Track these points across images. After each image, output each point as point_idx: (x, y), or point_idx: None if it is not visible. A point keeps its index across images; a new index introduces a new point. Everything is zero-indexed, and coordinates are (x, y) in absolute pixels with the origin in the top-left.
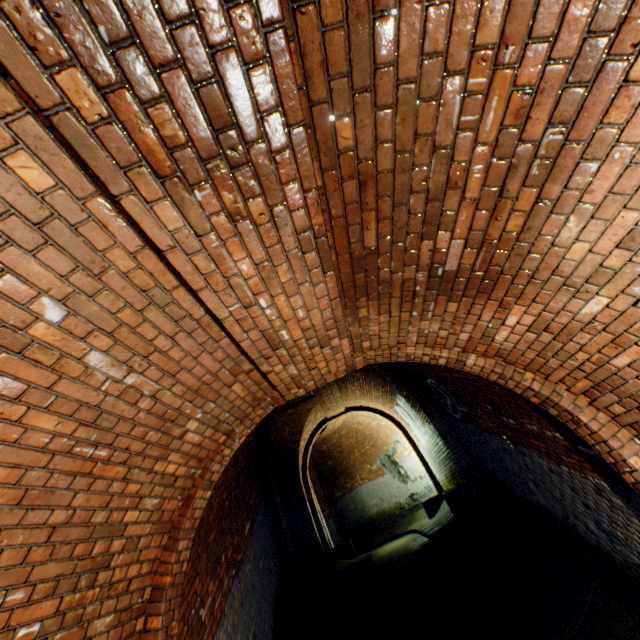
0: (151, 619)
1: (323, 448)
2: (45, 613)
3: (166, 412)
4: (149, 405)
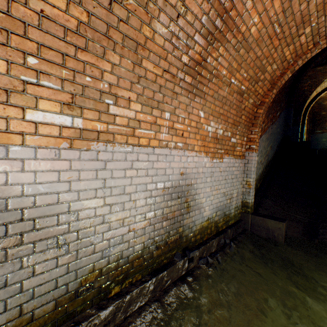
0: (258, 110)
1: (323, 103)
2: (245, 86)
3: (304, 16)
4: (303, 9)
